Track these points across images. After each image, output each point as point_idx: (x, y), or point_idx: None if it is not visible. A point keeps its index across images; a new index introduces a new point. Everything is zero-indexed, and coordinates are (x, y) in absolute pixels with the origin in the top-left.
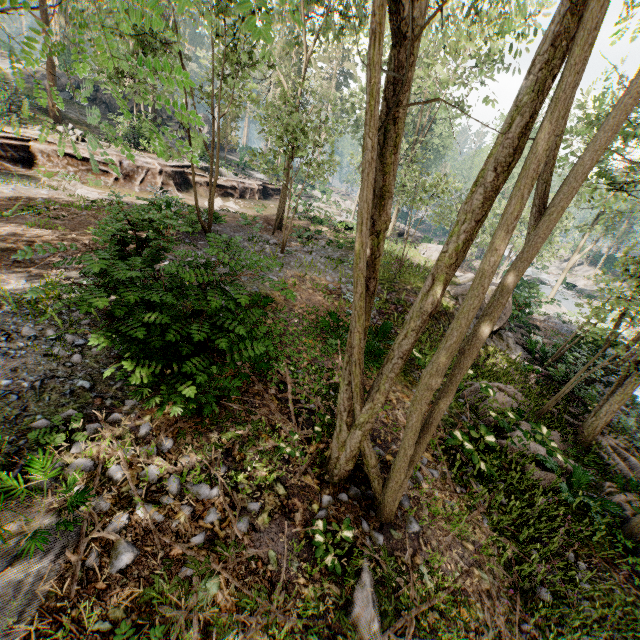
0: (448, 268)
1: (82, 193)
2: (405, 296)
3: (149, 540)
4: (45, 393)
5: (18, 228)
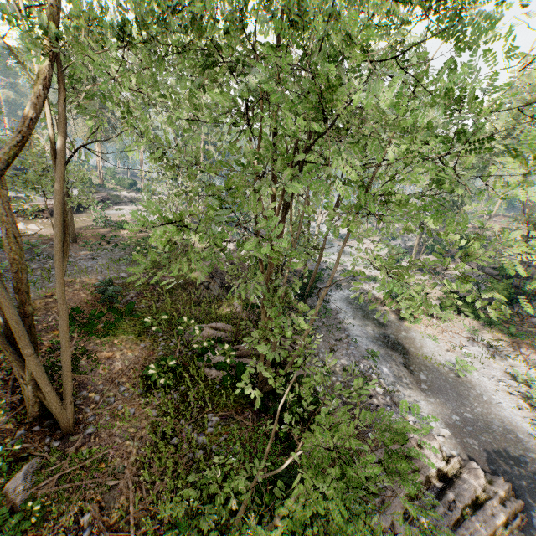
0: (18, 294)
1: None
2: (163, 277)
3: None
4: None
5: None
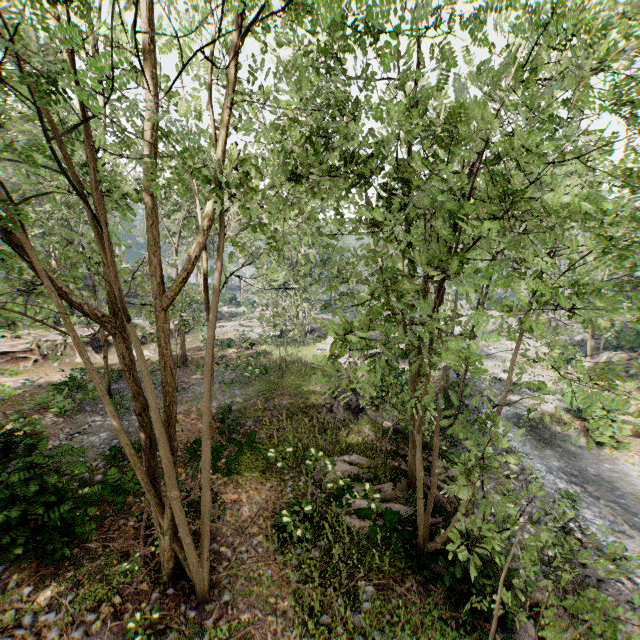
0: (167, 429)
1: None
2: (280, 400)
3: None
4: None
5: None
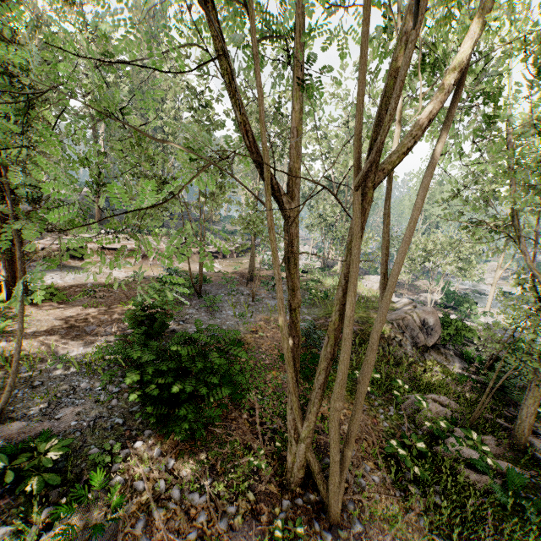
0: (334, 330)
1: (115, 274)
2: None
3: (160, 535)
4: (96, 429)
5: (78, 310)
